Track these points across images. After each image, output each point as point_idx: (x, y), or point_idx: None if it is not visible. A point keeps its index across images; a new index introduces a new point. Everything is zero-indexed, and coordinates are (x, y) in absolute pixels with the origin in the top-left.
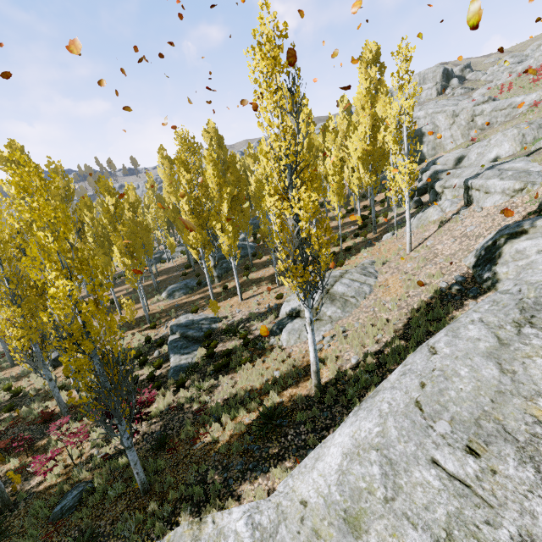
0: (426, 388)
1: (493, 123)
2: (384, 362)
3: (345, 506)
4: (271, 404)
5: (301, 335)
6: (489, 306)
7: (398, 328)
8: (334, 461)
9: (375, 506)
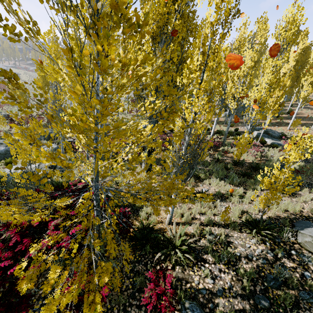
0: None
1: None
2: None
3: None
4: None
5: None
6: None
7: None
8: None
9: None
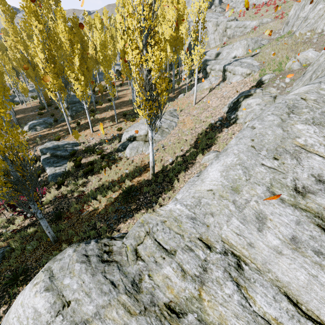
0: (255, 140)
1: (234, 35)
2: (186, 159)
3: (231, 185)
4: (127, 186)
5: (138, 150)
6: (274, 108)
7: (192, 143)
8: (216, 176)
9: (243, 183)
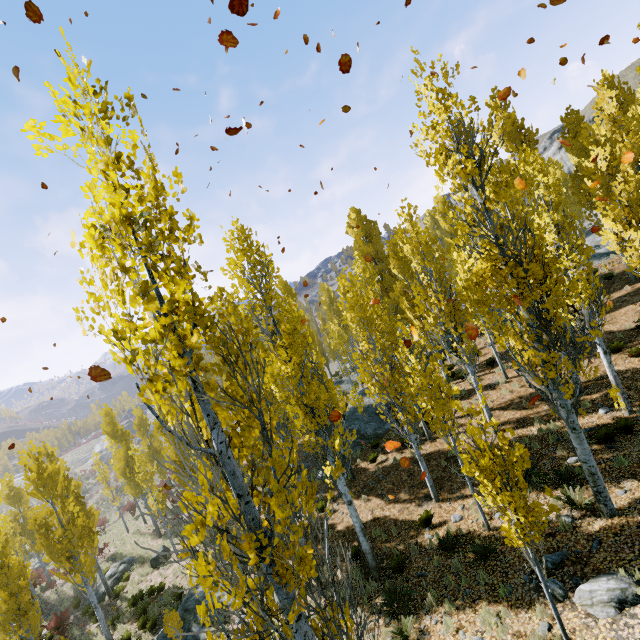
0: None
1: None
2: None
3: None
4: None
5: None
6: None
7: None
8: None
9: None
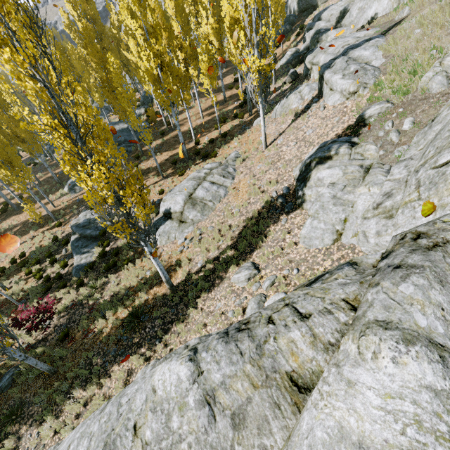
0: None
1: None
2: (217, 268)
3: None
4: (140, 302)
5: (169, 237)
6: (105, 420)
7: (234, 235)
8: None
9: None
